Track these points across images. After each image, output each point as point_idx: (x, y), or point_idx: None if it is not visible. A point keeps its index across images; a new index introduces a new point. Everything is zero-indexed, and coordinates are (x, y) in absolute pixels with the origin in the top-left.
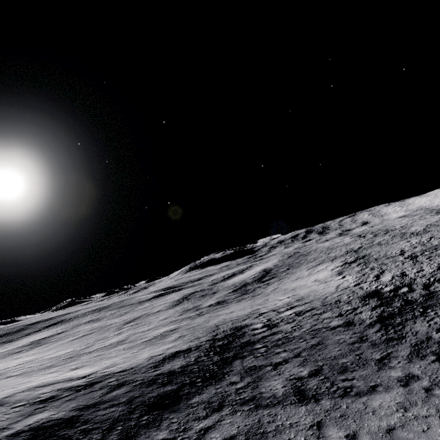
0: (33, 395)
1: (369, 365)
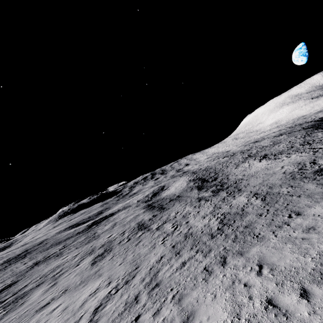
0: None
1: None
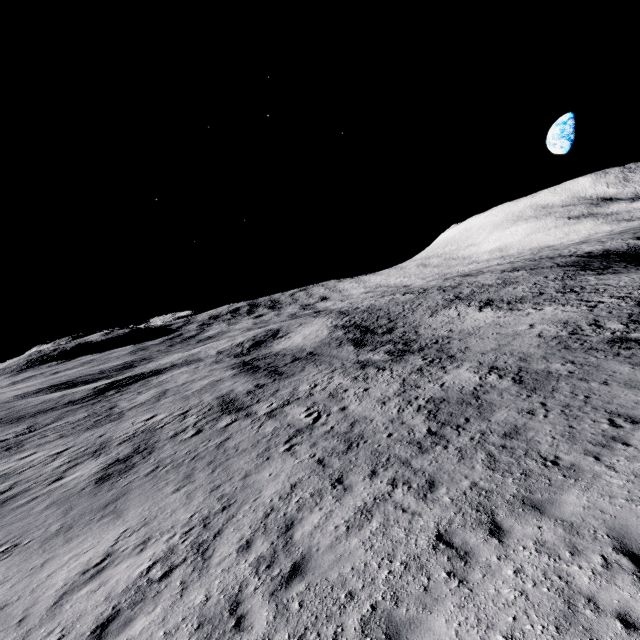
0: None
1: None
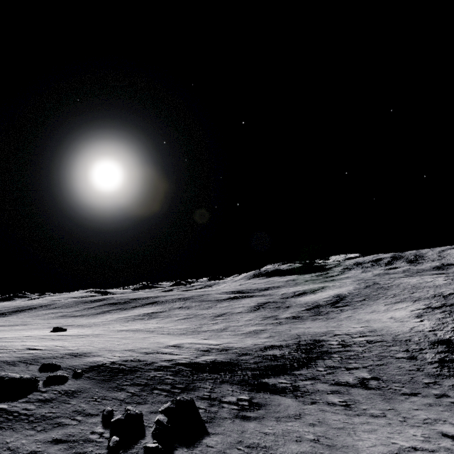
0: (194, 347)
1: (417, 383)
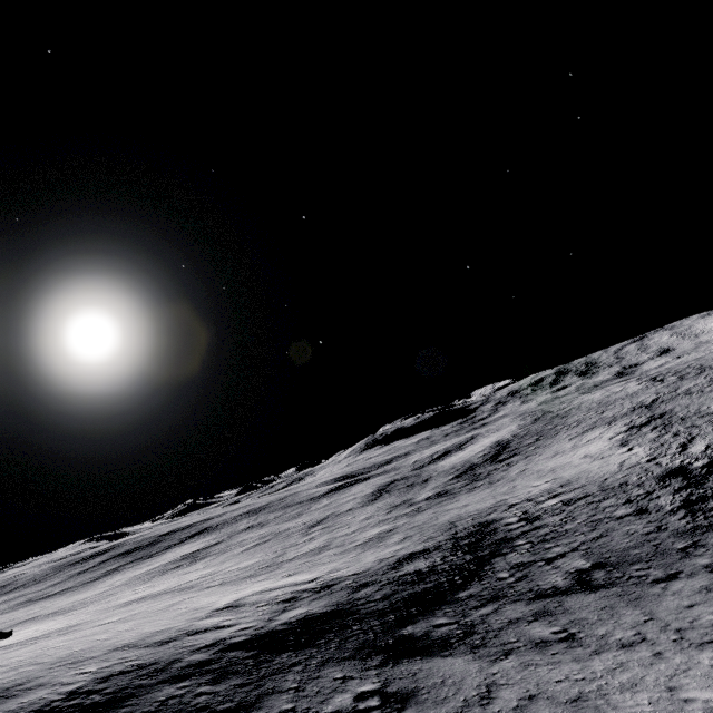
0: (267, 597)
1: (669, 554)
